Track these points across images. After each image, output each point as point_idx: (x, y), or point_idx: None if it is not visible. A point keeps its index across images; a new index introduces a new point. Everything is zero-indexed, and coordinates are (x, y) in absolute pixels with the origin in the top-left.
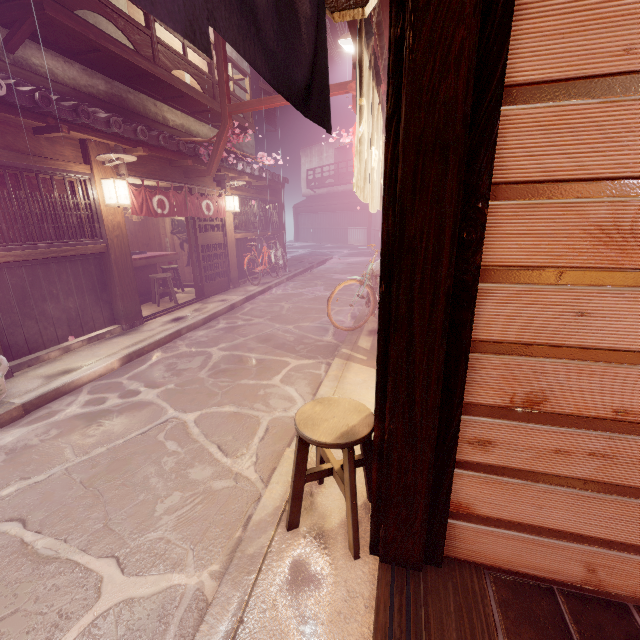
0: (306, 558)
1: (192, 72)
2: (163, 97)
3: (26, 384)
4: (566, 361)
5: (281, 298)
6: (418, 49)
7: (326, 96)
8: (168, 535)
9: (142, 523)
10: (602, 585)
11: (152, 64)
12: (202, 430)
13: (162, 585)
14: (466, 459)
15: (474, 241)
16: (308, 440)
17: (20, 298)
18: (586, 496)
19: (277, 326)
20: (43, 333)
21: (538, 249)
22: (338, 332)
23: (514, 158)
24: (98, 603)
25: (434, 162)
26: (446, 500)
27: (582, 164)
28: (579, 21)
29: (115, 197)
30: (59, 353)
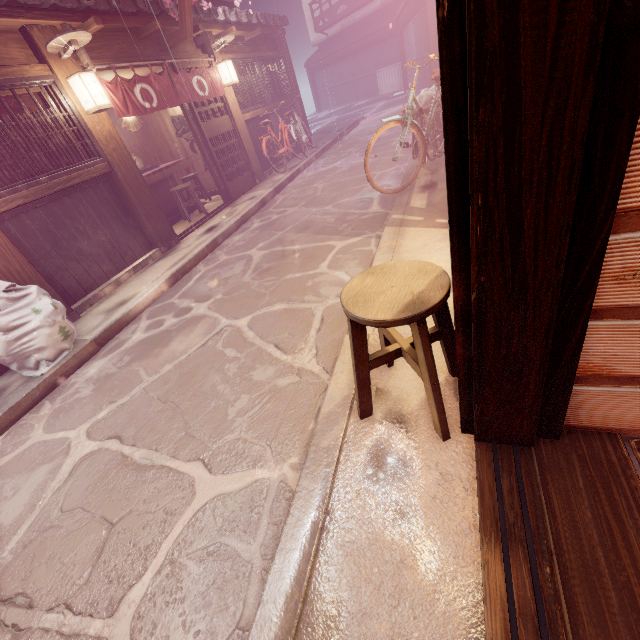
0: (386, 445)
1: None
2: None
3: (92, 321)
4: None
5: (313, 179)
6: None
7: None
8: (244, 435)
9: (218, 427)
10: None
11: None
12: (257, 333)
13: (247, 480)
14: (607, 305)
15: None
16: (361, 322)
17: (52, 242)
18: None
19: (314, 210)
20: (90, 272)
21: None
22: (384, 199)
23: None
24: (195, 500)
25: None
26: (571, 365)
27: None
28: None
29: (90, 98)
30: (112, 288)
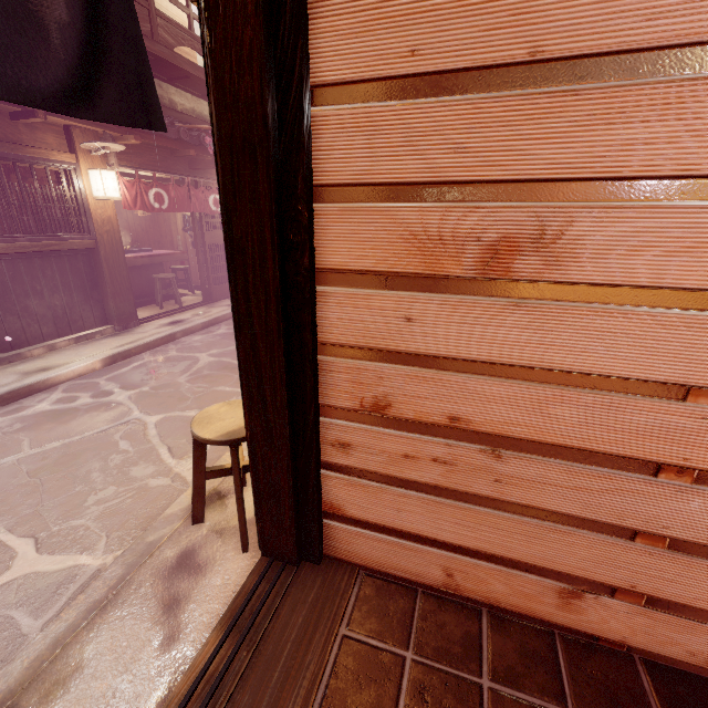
0: (198, 548)
1: (200, 49)
2: (168, 78)
3: (2, 379)
4: (402, 367)
5: None
6: (216, 49)
7: (149, 94)
8: (90, 523)
9: (70, 511)
10: (460, 589)
11: (149, 40)
12: (159, 432)
13: (68, 564)
14: (332, 461)
15: (300, 243)
16: (194, 436)
17: (0, 293)
18: (436, 501)
19: None
20: (26, 330)
21: (364, 253)
22: None
23: (332, 160)
24: (6, 574)
25: (246, 163)
26: (314, 499)
27: (390, 168)
28: (368, 20)
29: (102, 189)
30: (43, 351)
